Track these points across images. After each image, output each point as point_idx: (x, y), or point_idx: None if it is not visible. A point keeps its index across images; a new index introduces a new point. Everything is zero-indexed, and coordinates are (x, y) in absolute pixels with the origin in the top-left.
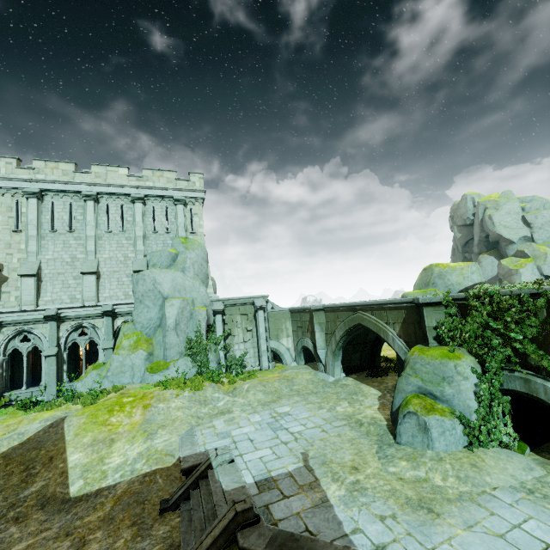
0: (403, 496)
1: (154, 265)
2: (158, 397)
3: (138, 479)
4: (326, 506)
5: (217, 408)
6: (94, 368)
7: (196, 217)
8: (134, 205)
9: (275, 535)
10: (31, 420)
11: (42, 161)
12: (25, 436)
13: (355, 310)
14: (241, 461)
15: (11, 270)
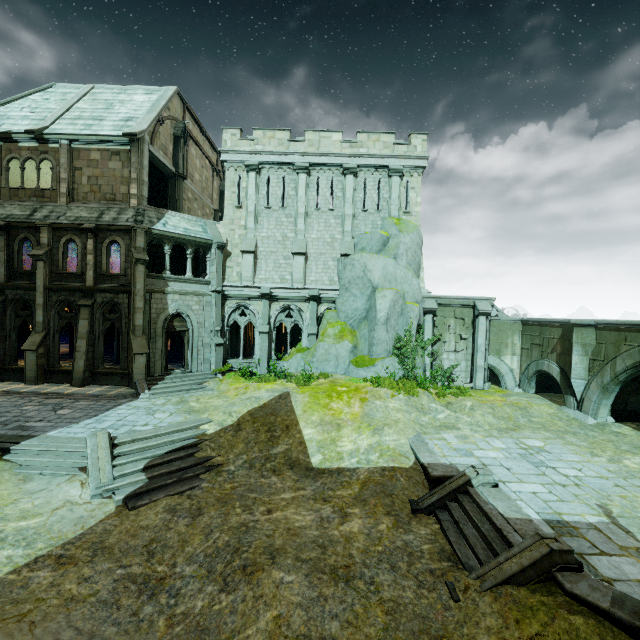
0: None
1: (362, 250)
2: (372, 393)
3: (377, 471)
4: None
5: (438, 420)
6: (298, 351)
7: (412, 193)
8: (345, 178)
9: (618, 597)
10: (256, 388)
11: (261, 131)
12: (261, 401)
13: None
14: (506, 488)
15: (233, 246)
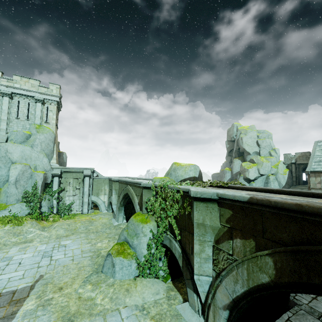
0: (67, 311)
1: (11, 140)
2: None
3: None
4: (9, 318)
5: (26, 238)
6: None
7: (51, 113)
8: (3, 98)
9: None
10: None
11: None
12: None
13: (127, 184)
14: None
15: None
